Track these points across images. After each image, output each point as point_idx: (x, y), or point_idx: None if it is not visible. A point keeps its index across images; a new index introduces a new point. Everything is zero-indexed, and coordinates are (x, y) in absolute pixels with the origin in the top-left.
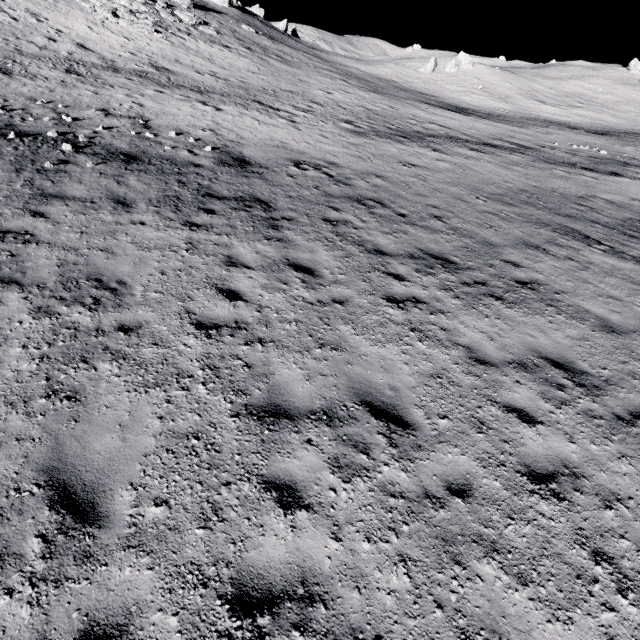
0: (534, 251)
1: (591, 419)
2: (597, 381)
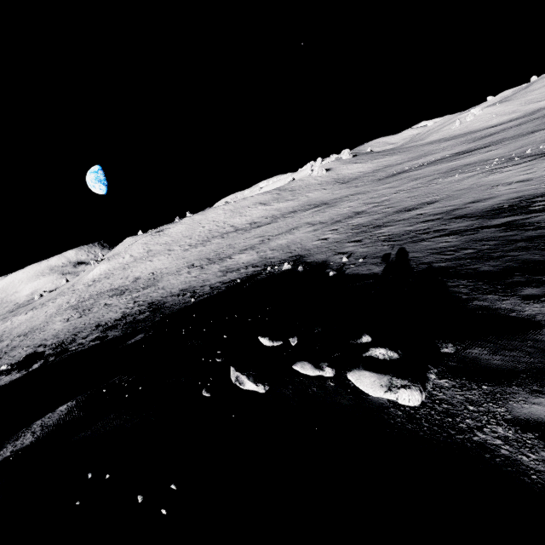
0: None
1: None
2: None
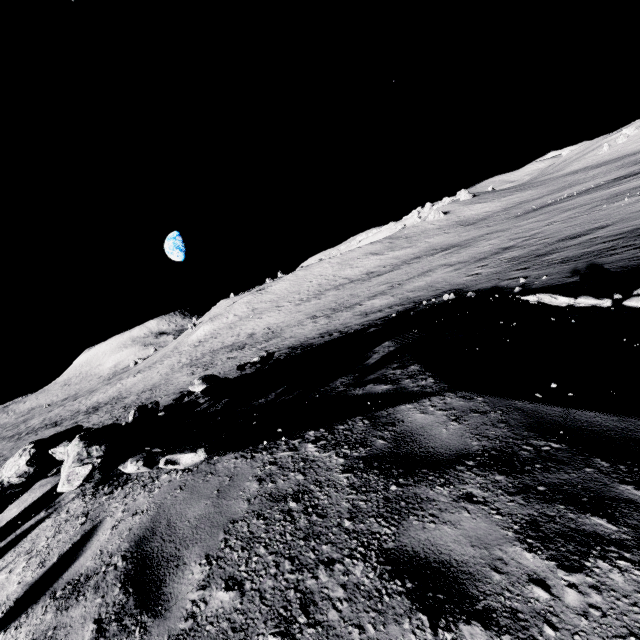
0: None
1: None
2: None
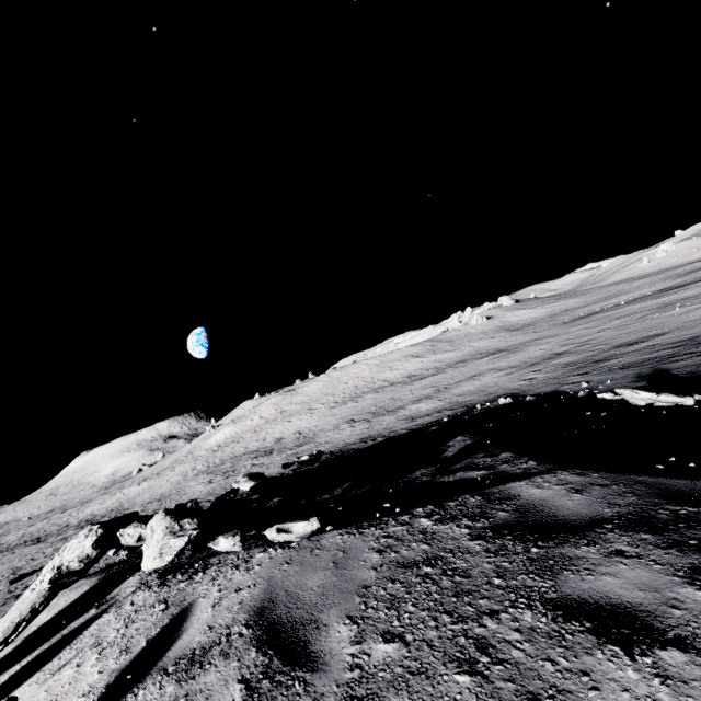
0: None
1: None
2: None
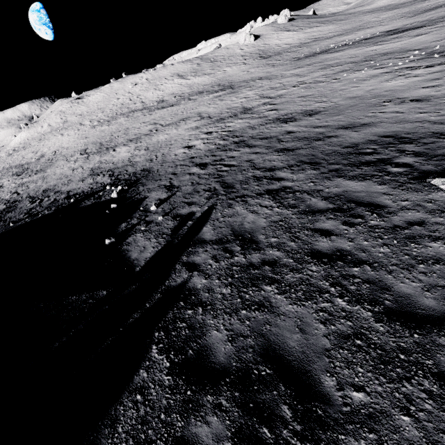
0: None
1: None
2: None
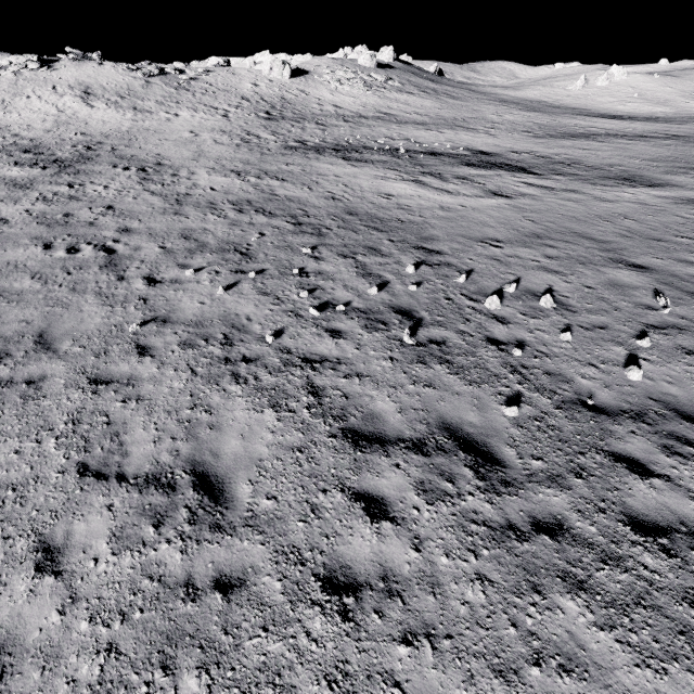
0: (671, 176)
1: (685, 204)
2: (692, 200)
